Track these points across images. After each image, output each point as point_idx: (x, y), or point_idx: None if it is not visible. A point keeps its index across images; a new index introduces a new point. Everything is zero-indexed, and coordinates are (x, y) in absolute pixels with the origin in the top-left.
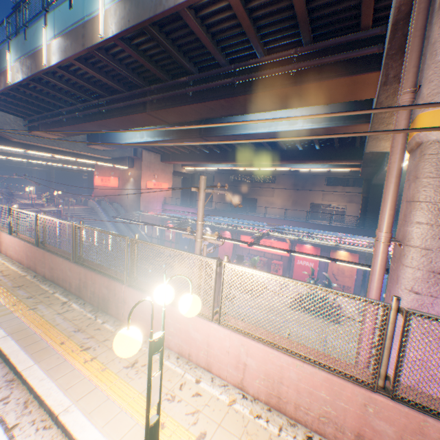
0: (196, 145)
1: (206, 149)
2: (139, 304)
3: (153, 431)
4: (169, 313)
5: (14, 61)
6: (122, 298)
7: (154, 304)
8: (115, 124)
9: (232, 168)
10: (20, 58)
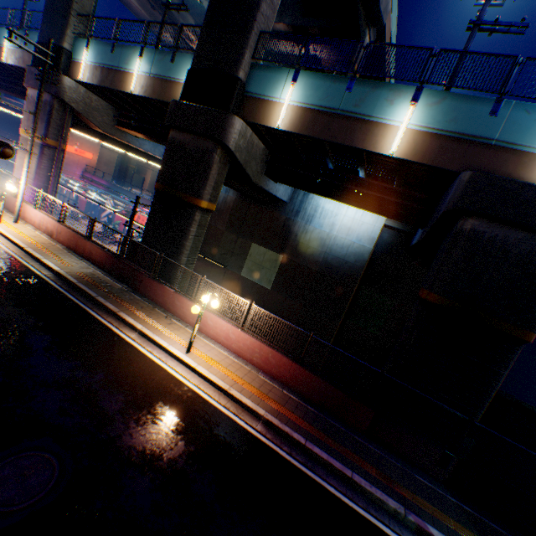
0: None
1: None
2: None
3: None
4: None
5: None
6: None
7: None
8: (7, 93)
9: None
10: None
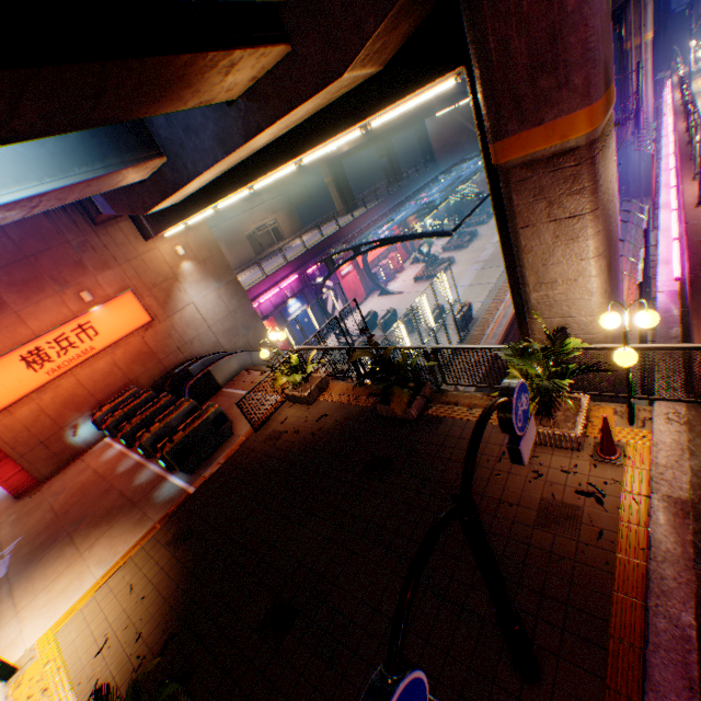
0: None
1: None
2: None
3: None
4: None
5: None
6: None
7: None
8: None
9: None
10: None
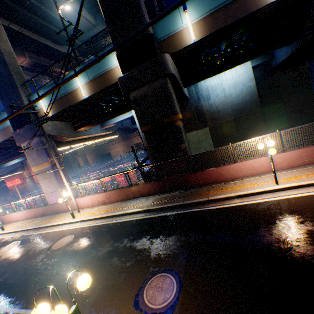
0: None
1: None
2: (7, 218)
3: (3, 227)
4: (11, 215)
5: None
6: (4, 218)
7: (9, 216)
8: None
9: (80, 147)
10: None
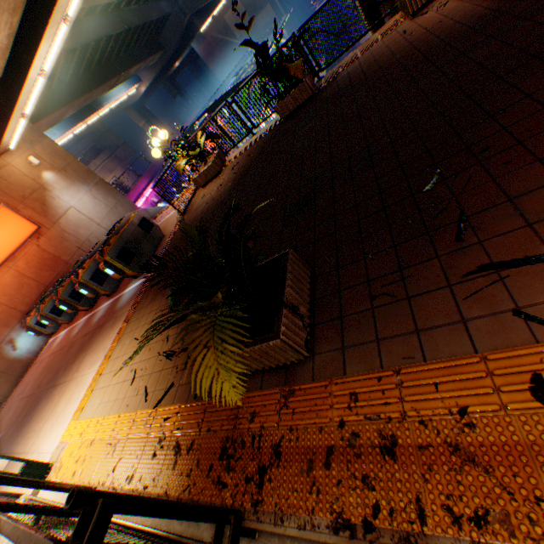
0: (77, 50)
1: (67, 73)
2: None
3: None
4: None
5: None
6: None
7: None
8: None
9: (63, 138)
10: None
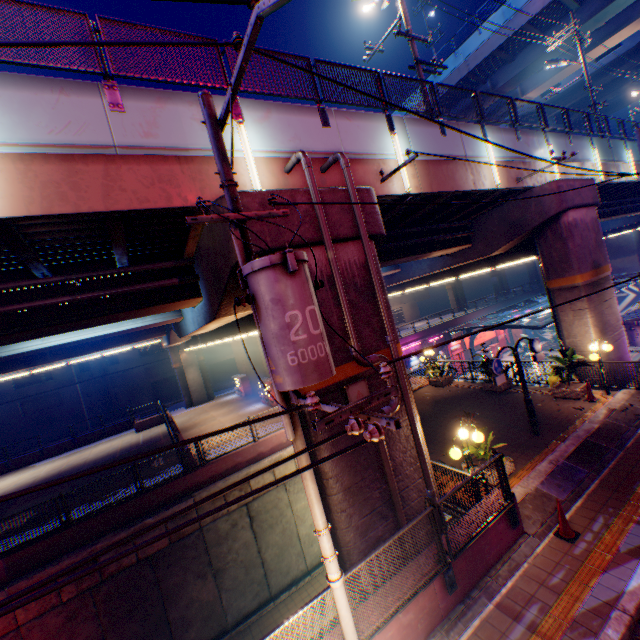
0: None
1: None
2: None
3: None
4: None
5: (631, 160)
6: None
7: None
8: None
9: None
10: (636, 161)
